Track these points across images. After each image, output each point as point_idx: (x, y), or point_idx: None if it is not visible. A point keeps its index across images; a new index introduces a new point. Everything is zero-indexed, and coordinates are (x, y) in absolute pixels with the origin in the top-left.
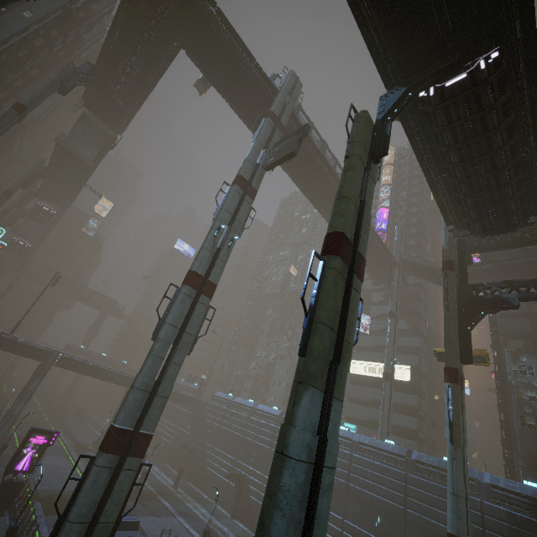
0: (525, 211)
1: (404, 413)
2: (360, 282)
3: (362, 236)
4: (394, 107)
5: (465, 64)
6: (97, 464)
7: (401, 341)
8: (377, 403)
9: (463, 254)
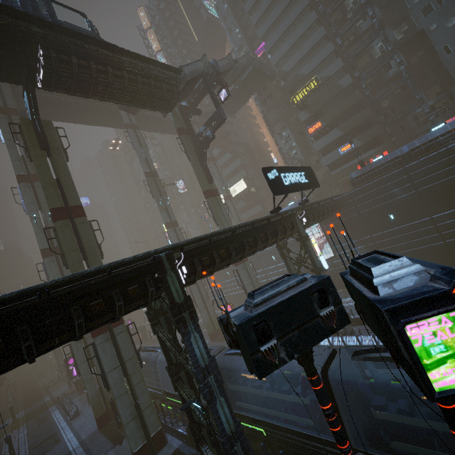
0: (169, 89)
1: (255, 205)
2: (83, 218)
3: (70, 195)
4: (31, 108)
5: (37, 59)
6: (73, 345)
7: (232, 167)
8: (242, 210)
9: (185, 117)
